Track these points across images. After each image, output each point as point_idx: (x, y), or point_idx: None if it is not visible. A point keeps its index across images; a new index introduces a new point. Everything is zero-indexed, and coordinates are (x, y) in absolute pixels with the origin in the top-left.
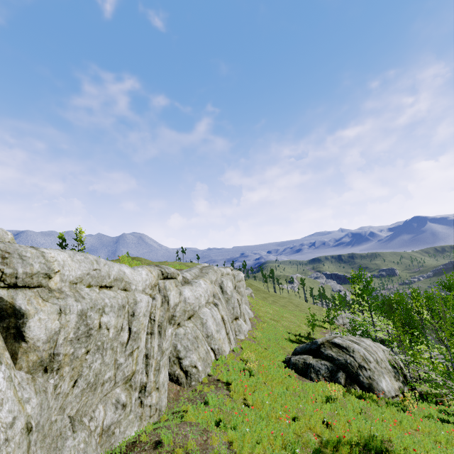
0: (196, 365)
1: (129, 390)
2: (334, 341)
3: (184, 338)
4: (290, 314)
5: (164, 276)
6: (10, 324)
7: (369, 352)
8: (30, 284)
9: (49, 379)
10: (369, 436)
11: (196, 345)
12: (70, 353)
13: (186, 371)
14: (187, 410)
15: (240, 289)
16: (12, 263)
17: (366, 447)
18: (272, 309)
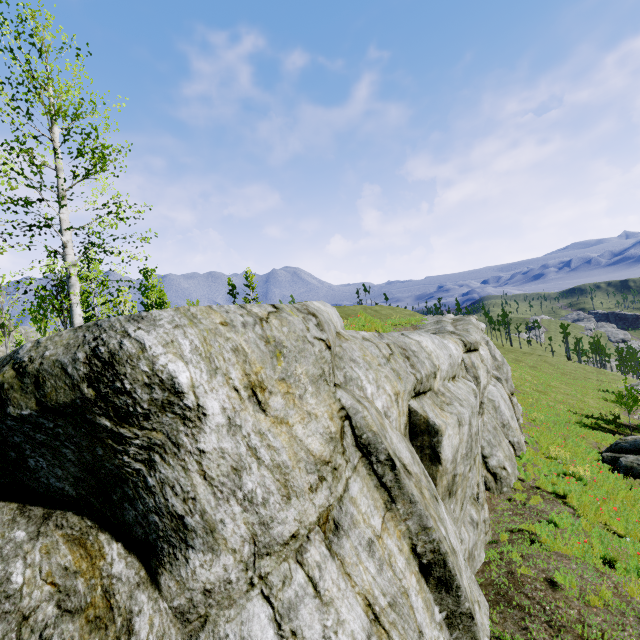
0: (504, 466)
1: (475, 505)
2: None
3: (484, 430)
4: (558, 382)
5: (466, 348)
6: (424, 443)
7: None
8: (425, 388)
9: (450, 505)
10: None
11: (498, 439)
12: (461, 472)
13: (494, 473)
14: (531, 530)
15: None
16: (414, 364)
17: None
18: (530, 374)
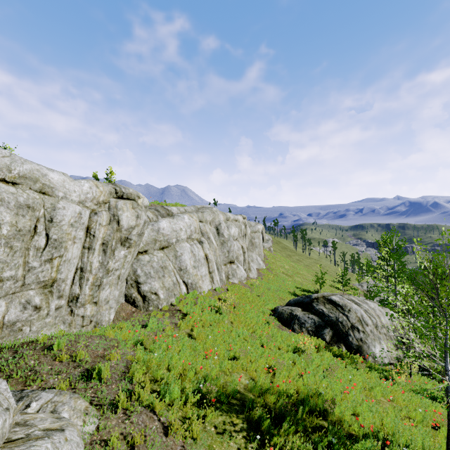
0: (156, 292)
1: (47, 295)
2: (330, 298)
3: (147, 265)
4: (308, 273)
5: (118, 195)
6: None
7: (370, 315)
8: None
9: None
10: (315, 393)
11: (161, 274)
12: None
13: (144, 296)
14: (123, 328)
15: (255, 240)
16: None
17: (299, 402)
18: (289, 265)
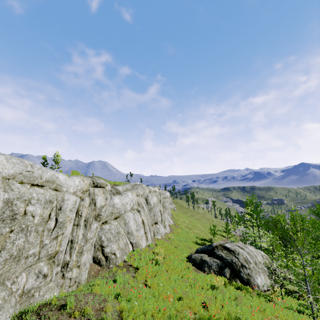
0: (115, 253)
1: (51, 265)
2: (225, 245)
3: (108, 232)
4: (201, 225)
5: (94, 185)
6: None
7: (251, 256)
8: None
9: None
10: (235, 318)
11: (117, 238)
12: None
13: (106, 256)
14: (99, 284)
15: (165, 203)
16: None
17: None
18: (188, 220)
